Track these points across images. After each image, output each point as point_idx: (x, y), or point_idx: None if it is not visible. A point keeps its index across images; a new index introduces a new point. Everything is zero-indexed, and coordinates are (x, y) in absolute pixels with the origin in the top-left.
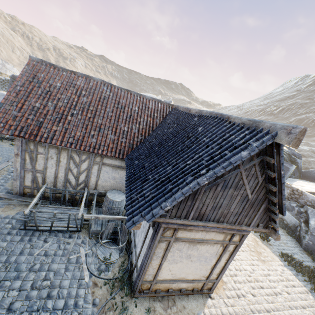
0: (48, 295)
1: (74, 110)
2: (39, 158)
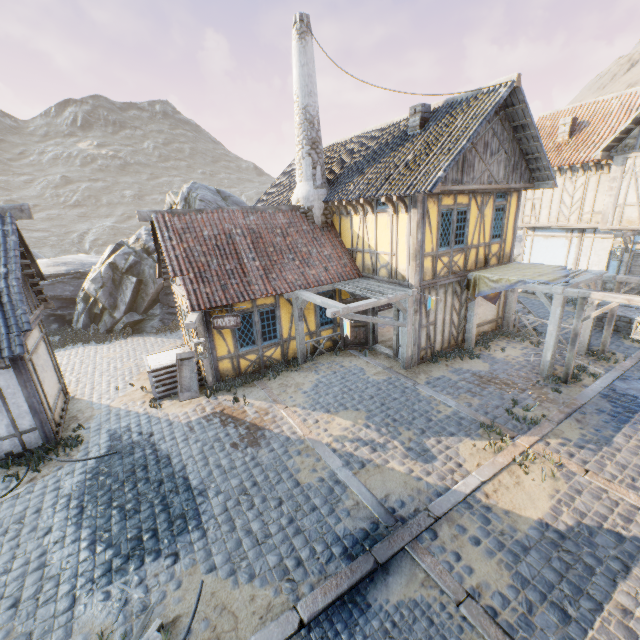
0: (36, 513)
1: None
2: None
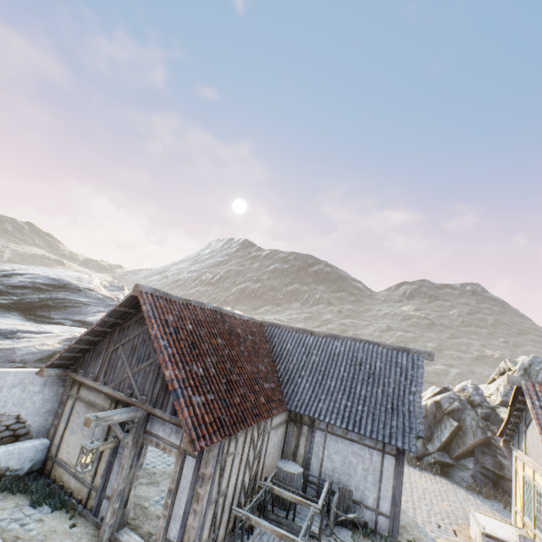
0: None
1: (227, 363)
2: (227, 465)
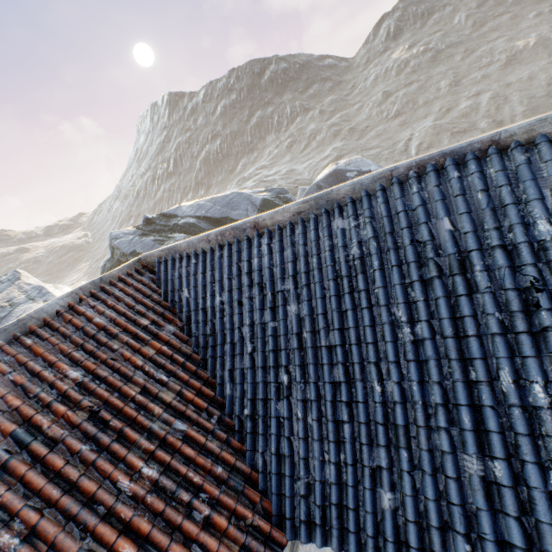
0: None
1: None
2: None
